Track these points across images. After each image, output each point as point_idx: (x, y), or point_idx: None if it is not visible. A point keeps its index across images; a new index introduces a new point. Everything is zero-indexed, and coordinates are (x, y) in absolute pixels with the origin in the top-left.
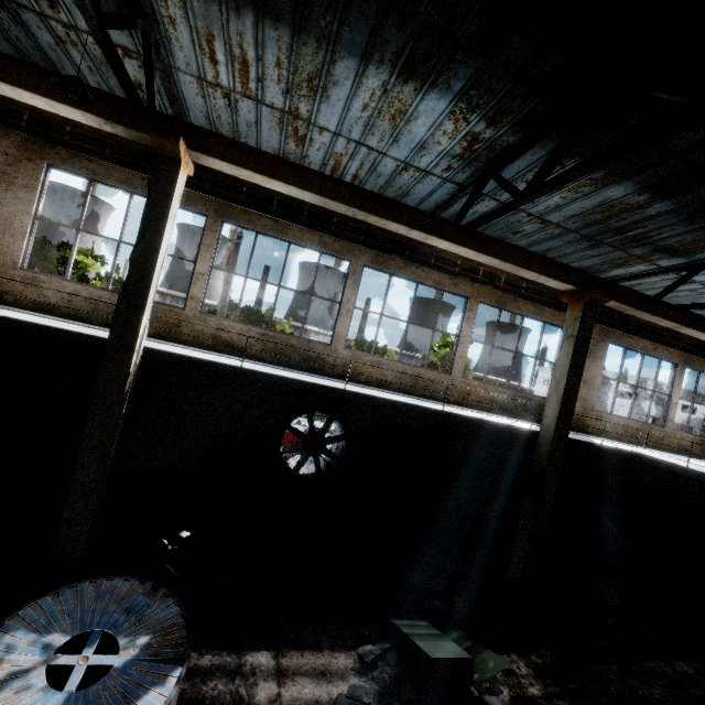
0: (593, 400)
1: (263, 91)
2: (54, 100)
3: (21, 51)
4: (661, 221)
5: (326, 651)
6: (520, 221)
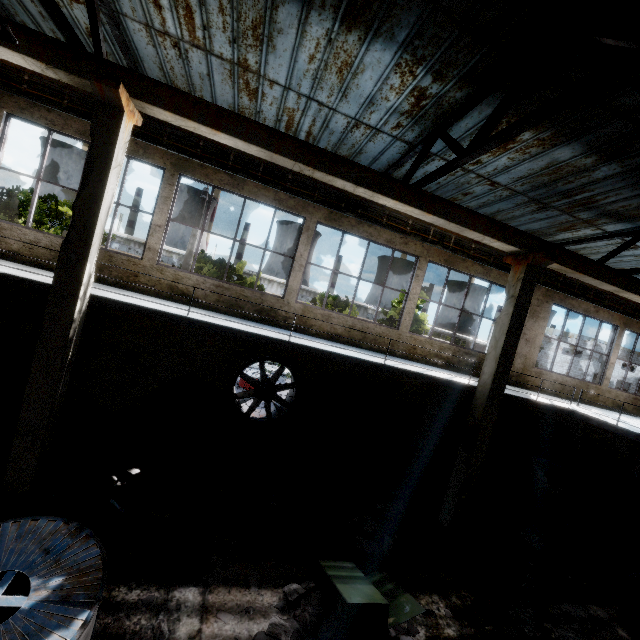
0: (534, 358)
1: (211, 41)
2: None
3: None
4: (608, 185)
5: (253, 588)
6: (470, 183)
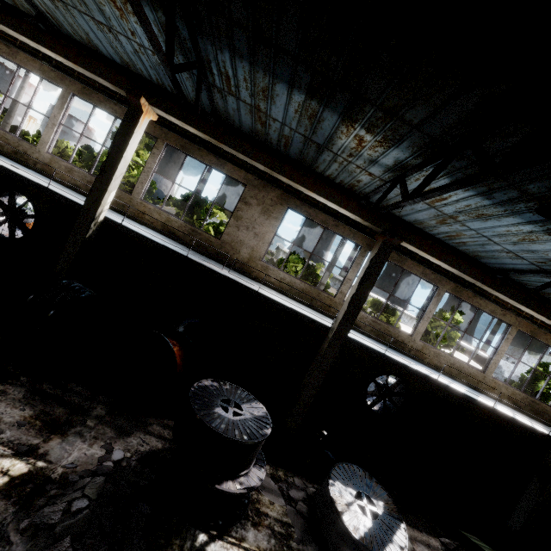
0: None
1: (442, 207)
2: (344, 209)
3: (302, 154)
4: None
5: (424, 533)
6: None
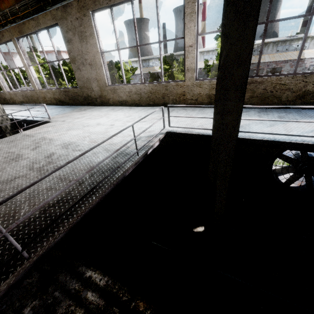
0: (103, 77)
1: None
2: None
3: None
4: None
5: None
6: None
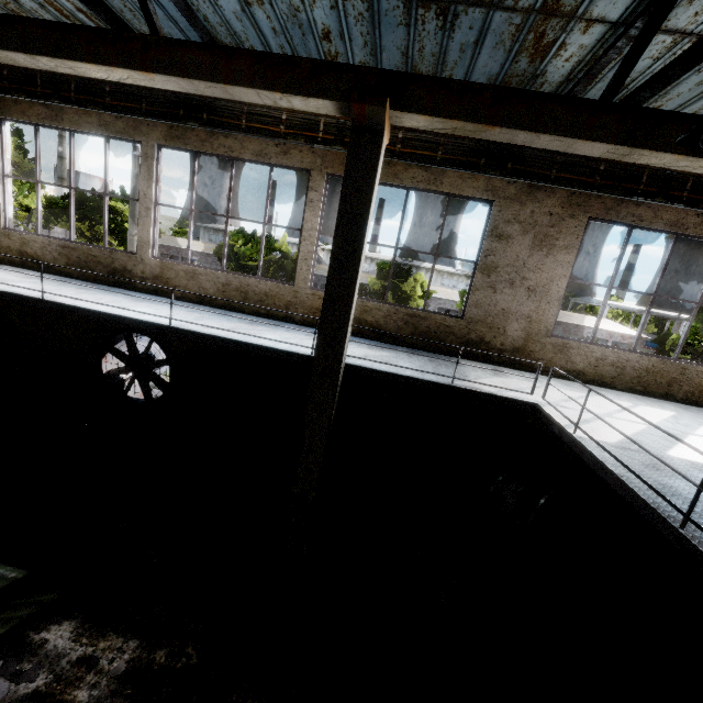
0: (548, 319)
1: None
2: None
3: None
4: None
5: None
6: (297, 8)
